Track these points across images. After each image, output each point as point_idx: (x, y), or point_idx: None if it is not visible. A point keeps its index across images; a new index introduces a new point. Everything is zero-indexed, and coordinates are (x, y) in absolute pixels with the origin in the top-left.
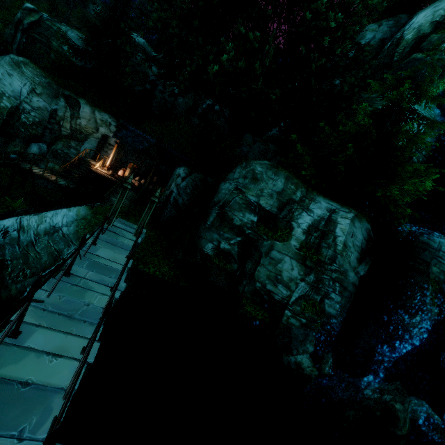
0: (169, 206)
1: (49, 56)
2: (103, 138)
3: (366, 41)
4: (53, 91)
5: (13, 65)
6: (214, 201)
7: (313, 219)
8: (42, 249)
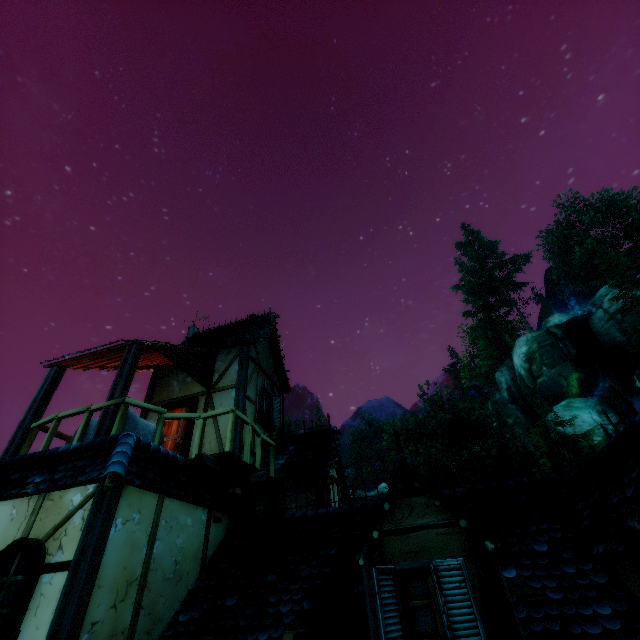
0: None
1: None
2: None
3: (504, 383)
4: None
5: None
6: None
7: None
8: None
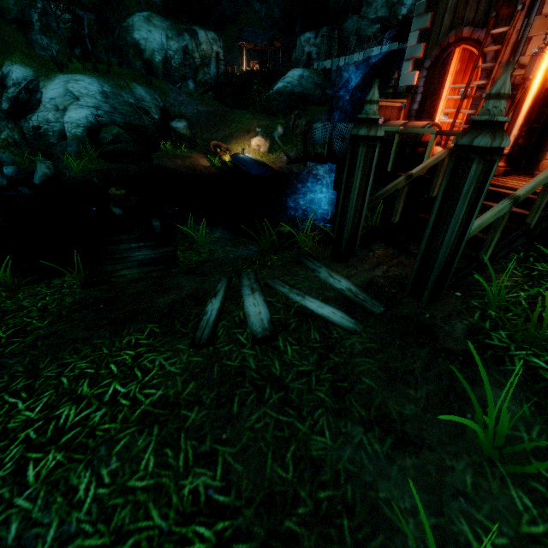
0: (315, 62)
1: (152, 1)
2: (217, 56)
3: None
4: (175, 31)
5: (147, 21)
6: (347, 36)
7: (407, 8)
8: (306, 84)
